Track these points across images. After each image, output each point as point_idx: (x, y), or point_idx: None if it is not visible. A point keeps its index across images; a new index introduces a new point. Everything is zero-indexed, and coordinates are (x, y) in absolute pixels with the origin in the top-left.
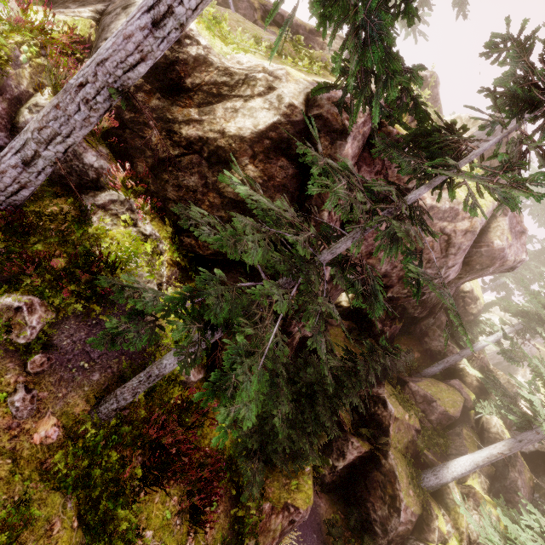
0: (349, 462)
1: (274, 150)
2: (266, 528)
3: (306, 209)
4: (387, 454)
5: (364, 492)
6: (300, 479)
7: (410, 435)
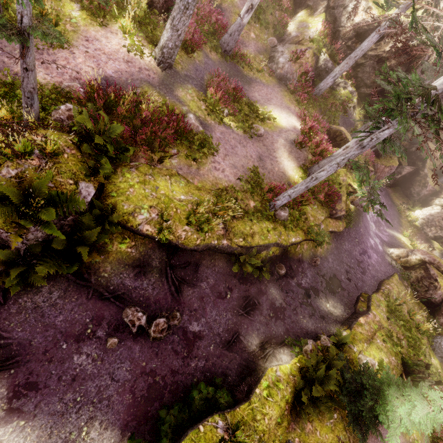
0: (403, 175)
1: (402, 53)
2: (383, 171)
3: (410, 70)
4: (423, 170)
5: (410, 185)
6: (393, 160)
7: (438, 163)
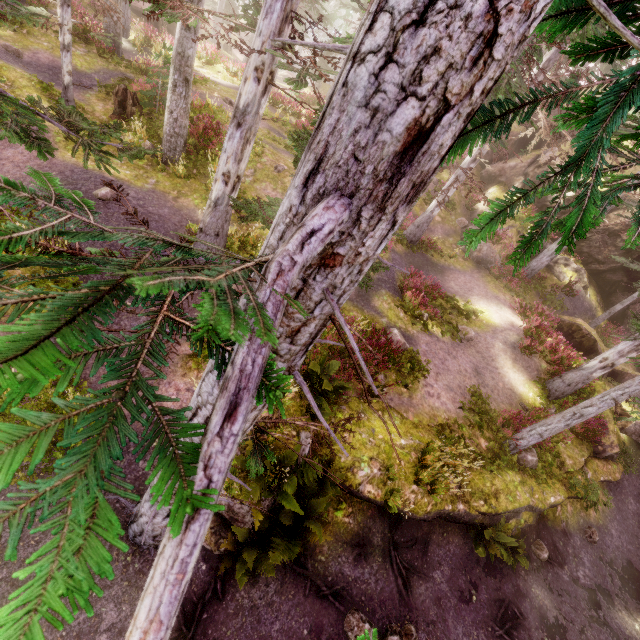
0: None
1: None
2: None
3: None
4: None
5: None
6: None
7: None
